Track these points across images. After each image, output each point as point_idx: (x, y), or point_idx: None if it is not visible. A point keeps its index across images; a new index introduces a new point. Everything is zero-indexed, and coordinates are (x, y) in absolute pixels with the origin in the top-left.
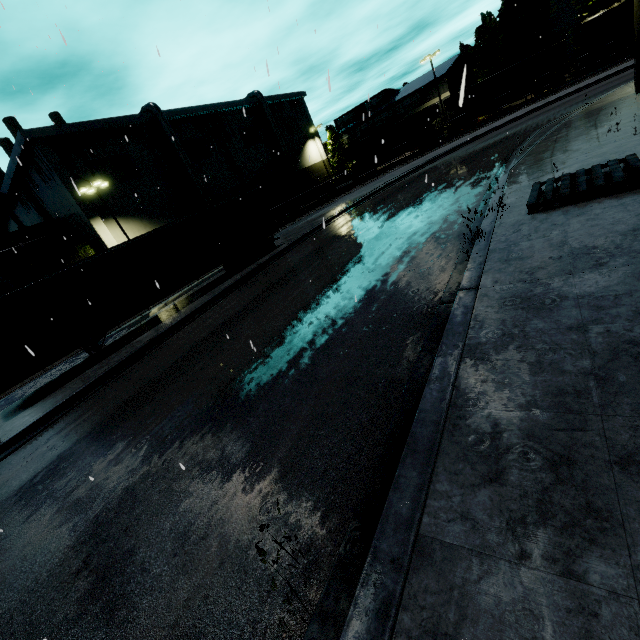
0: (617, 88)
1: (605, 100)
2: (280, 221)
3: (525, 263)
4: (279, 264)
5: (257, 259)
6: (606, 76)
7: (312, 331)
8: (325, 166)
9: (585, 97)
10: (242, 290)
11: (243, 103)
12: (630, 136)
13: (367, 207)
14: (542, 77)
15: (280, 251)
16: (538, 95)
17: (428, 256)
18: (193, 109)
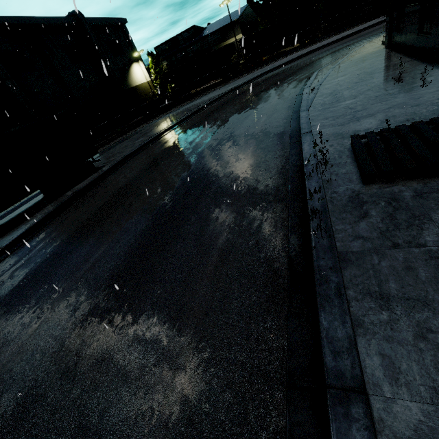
0: (365, 43)
1: (361, 52)
2: (111, 135)
3: (427, 322)
4: (95, 193)
5: (76, 184)
6: (348, 35)
7: (90, 381)
8: (150, 86)
9: (339, 49)
10: (49, 230)
11: (64, 20)
12: (417, 87)
13: (183, 131)
14: (305, 31)
15: (99, 176)
16: (302, 44)
17: (248, 225)
18: (5, 19)
